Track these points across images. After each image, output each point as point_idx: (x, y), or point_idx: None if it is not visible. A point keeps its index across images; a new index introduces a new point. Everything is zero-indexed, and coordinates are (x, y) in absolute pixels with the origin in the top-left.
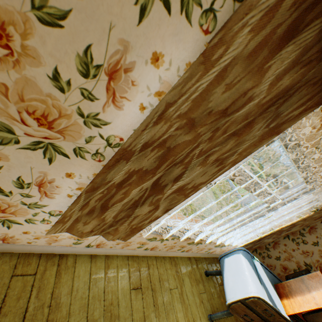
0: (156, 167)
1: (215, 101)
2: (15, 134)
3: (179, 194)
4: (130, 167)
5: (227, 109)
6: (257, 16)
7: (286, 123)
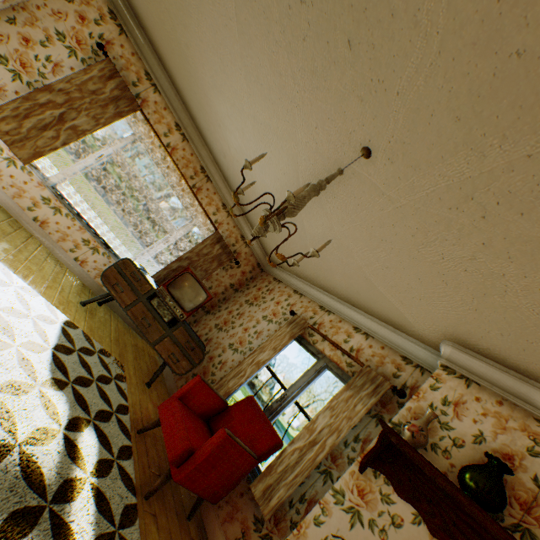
0: (64, 104)
1: (91, 87)
2: (10, 64)
3: (75, 133)
4: (51, 98)
5: (96, 92)
6: (100, 69)
7: (125, 113)
